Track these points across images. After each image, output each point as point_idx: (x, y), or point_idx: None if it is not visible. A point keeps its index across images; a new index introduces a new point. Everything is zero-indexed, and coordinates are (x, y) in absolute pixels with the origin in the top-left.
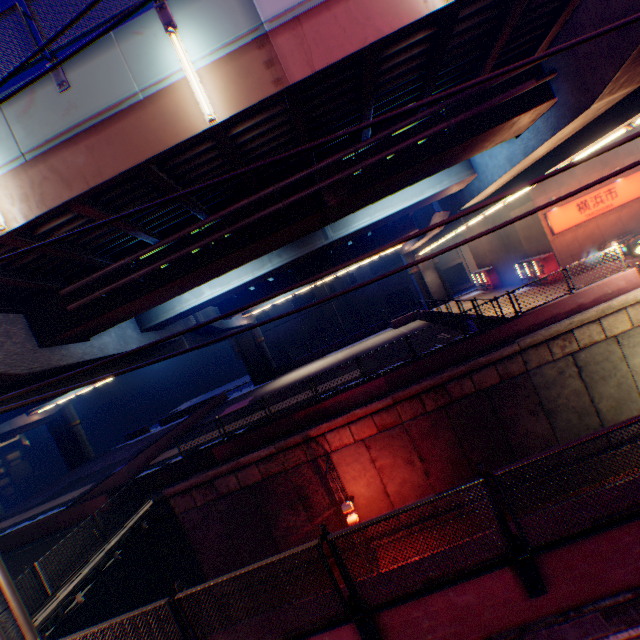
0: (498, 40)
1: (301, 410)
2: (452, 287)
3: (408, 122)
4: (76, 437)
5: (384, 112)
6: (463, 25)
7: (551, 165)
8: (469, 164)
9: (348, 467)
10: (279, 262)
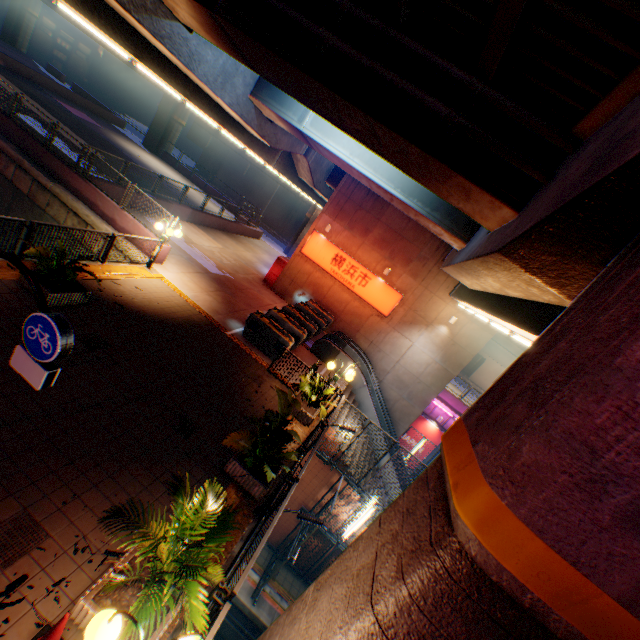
0: None
1: None
2: None
3: None
4: (23, 22)
5: None
6: None
7: None
8: None
9: None
10: None
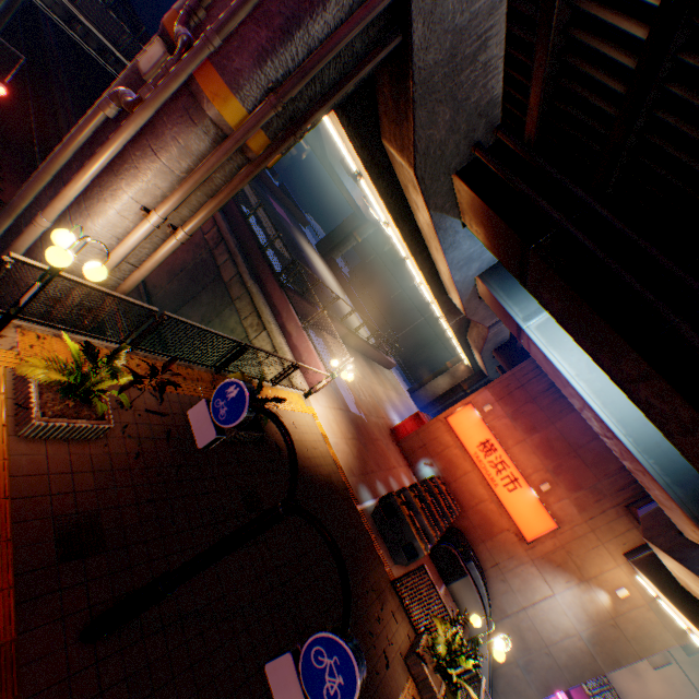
0: None
1: None
2: None
3: None
4: None
5: None
6: None
7: None
8: None
9: None
10: None
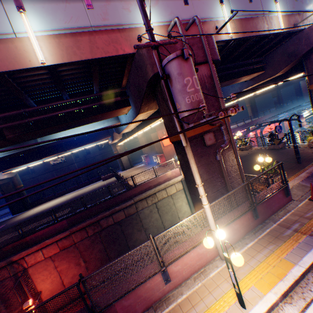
0: (94, 80)
1: (9, 244)
2: (138, 159)
3: (58, 103)
4: None
5: (44, 95)
6: (71, 71)
7: (144, 126)
8: (118, 117)
9: (40, 274)
10: (2, 154)
